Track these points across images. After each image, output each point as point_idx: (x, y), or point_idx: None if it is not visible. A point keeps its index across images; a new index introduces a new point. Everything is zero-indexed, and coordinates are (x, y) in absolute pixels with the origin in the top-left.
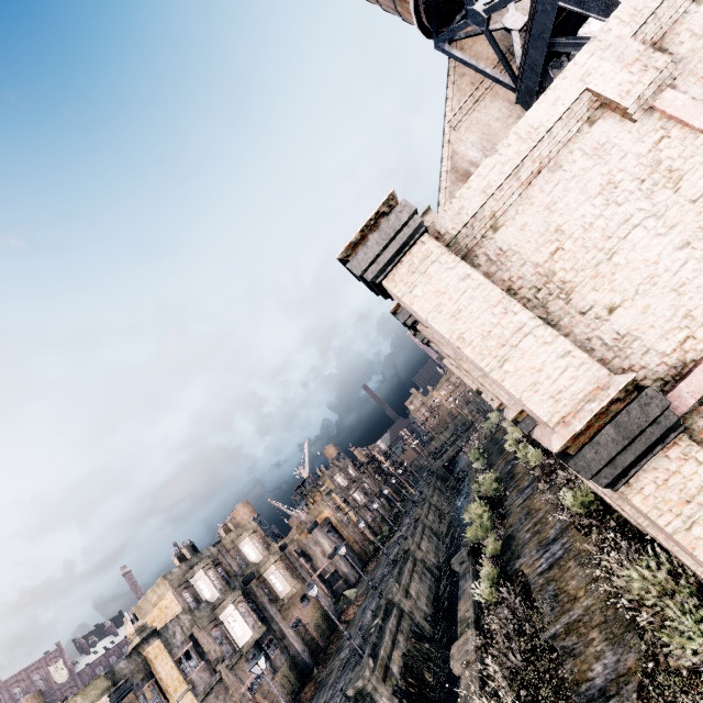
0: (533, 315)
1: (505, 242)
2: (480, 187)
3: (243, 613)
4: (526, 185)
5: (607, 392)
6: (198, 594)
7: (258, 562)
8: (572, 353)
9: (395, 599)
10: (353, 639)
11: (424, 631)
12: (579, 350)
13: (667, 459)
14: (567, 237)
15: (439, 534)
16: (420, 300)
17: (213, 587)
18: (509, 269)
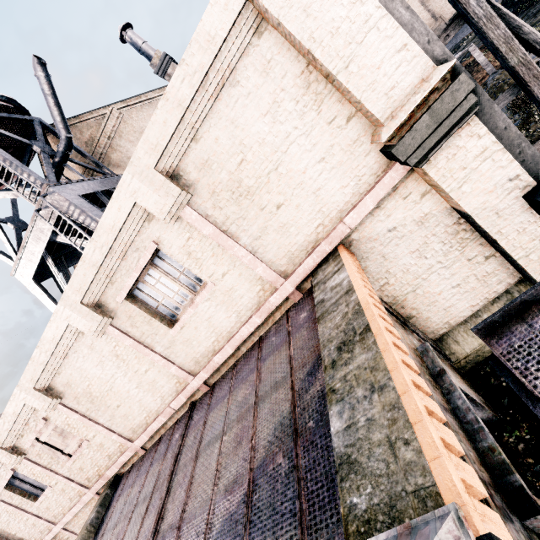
0: None
1: None
2: None
3: None
4: None
5: None
6: None
7: None
8: None
9: None
10: None
11: None
12: None
13: None
14: None
15: None
16: None
17: None
18: None
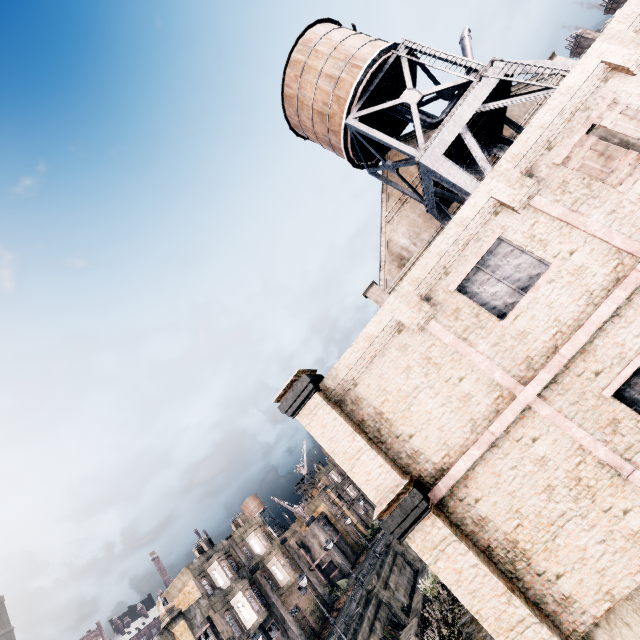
0: (366, 443)
1: (360, 393)
2: (345, 364)
3: (249, 599)
4: (369, 363)
5: (397, 489)
6: (213, 582)
7: (262, 554)
8: (383, 465)
9: (375, 590)
10: (336, 625)
11: (400, 619)
12: (386, 464)
13: (425, 525)
14: (389, 394)
15: None
16: (314, 429)
17: (225, 576)
18: (362, 408)
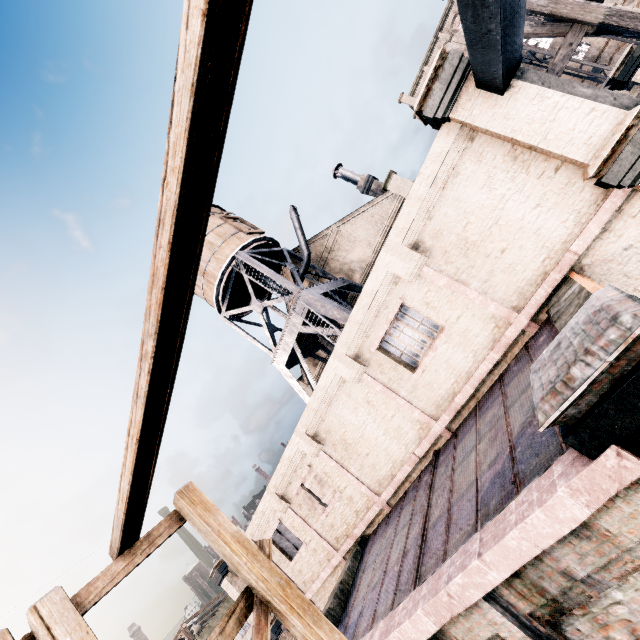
0: None
1: None
2: None
3: None
4: None
5: None
6: None
7: None
8: None
9: None
10: None
11: None
12: None
13: None
14: None
15: None
16: (229, 593)
17: None
18: None
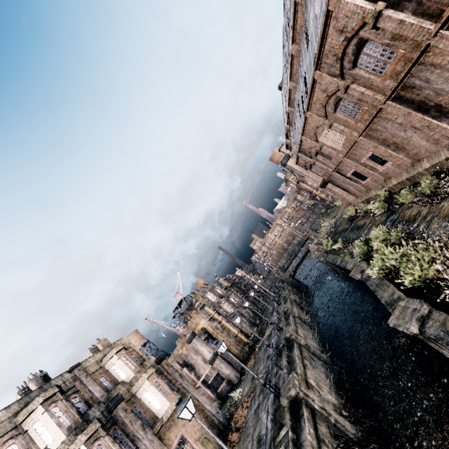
0: None
1: None
2: None
3: None
4: None
5: None
6: (33, 443)
7: (129, 381)
8: None
9: (300, 395)
10: None
11: (345, 430)
12: None
13: None
14: None
15: (308, 321)
16: None
17: (56, 427)
18: None
